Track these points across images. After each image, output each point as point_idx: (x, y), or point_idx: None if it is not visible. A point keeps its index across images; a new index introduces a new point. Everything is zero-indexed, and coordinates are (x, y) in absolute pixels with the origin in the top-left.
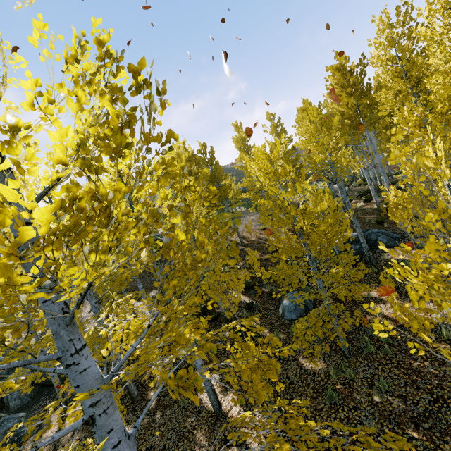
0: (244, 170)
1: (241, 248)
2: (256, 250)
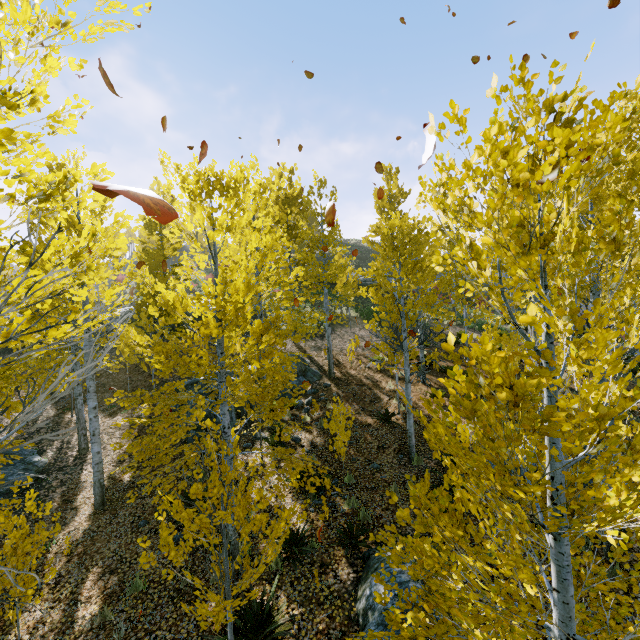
0: (376, 249)
1: (326, 382)
2: (352, 397)
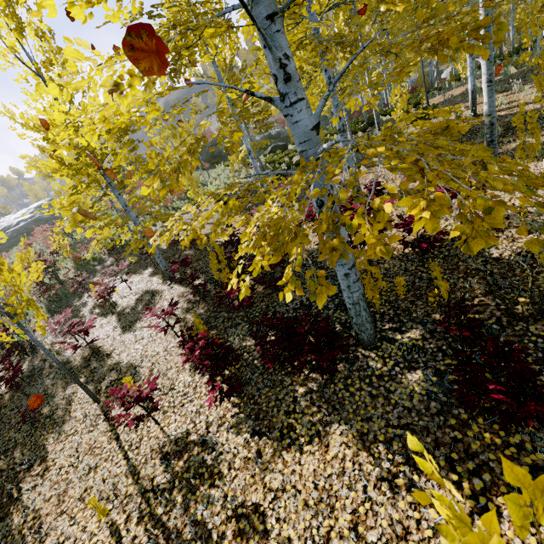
0: None
1: None
2: None
